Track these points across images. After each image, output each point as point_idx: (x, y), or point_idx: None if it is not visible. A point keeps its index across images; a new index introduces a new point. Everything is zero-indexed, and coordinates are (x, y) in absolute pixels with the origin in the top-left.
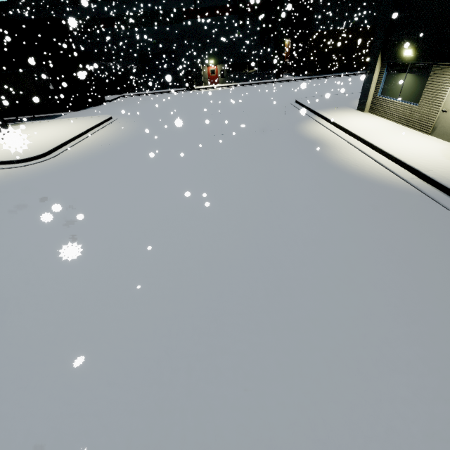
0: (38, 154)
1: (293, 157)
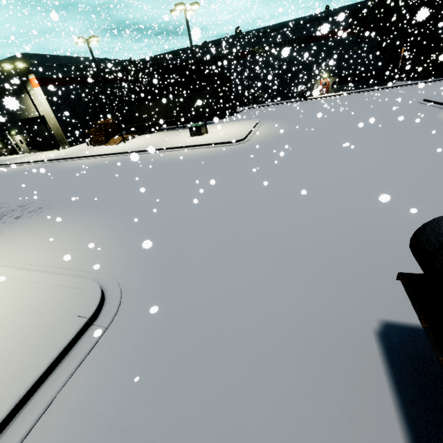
0: (241, 138)
1: None
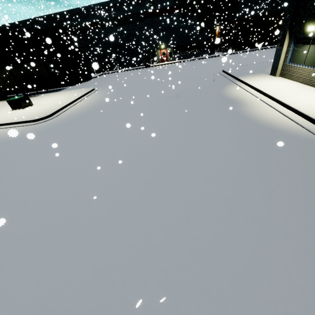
0: (45, 115)
1: (217, 113)
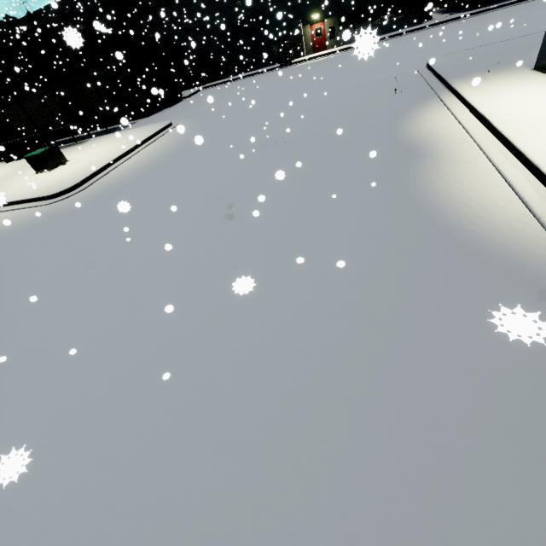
0: (67, 187)
1: (360, 185)
